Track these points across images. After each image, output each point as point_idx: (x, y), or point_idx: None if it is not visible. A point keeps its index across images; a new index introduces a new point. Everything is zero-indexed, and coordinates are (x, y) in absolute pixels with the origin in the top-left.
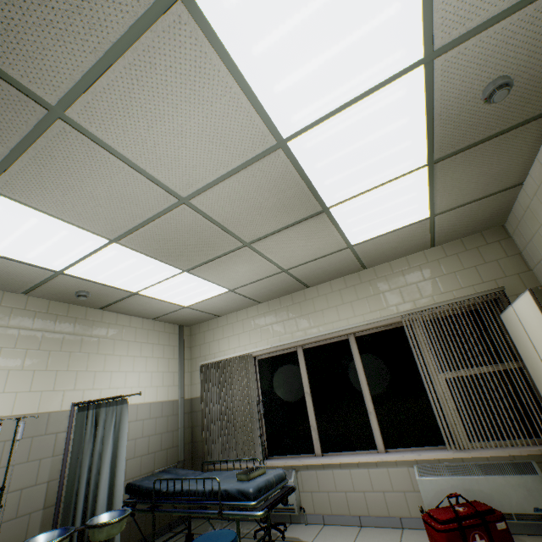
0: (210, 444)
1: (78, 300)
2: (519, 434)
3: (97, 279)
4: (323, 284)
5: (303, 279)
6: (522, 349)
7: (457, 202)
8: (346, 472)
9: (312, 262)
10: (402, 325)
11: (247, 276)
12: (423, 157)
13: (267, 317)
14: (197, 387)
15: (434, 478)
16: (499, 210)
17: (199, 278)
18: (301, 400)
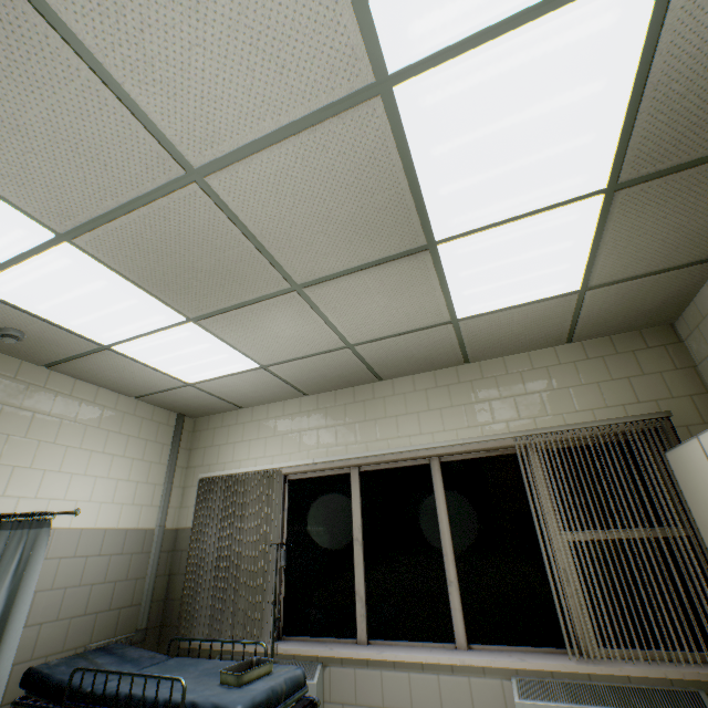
0: (193, 605)
1: (5, 344)
2: (684, 645)
3: (38, 309)
4: (403, 378)
5: (375, 364)
6: (703, 508)
7: (625, 272)
8: (403, 677)
9: (392, 339)
10: (513, 452)
11: (291, 346)
12: (604, 174)
13: (312, 417)
14: (190, 512)
15: (544, 703)
16: (676, 297)
17: (214, 336)
18: (346, 550)
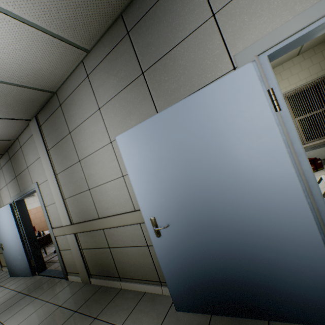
0: None
1: None
2: None
3: None
4: None
5: None
6: None
7: None
8: None
9: None
10: None
11: None
12: None
13: None
14: None
15: None
16: None
17: None
18: None
